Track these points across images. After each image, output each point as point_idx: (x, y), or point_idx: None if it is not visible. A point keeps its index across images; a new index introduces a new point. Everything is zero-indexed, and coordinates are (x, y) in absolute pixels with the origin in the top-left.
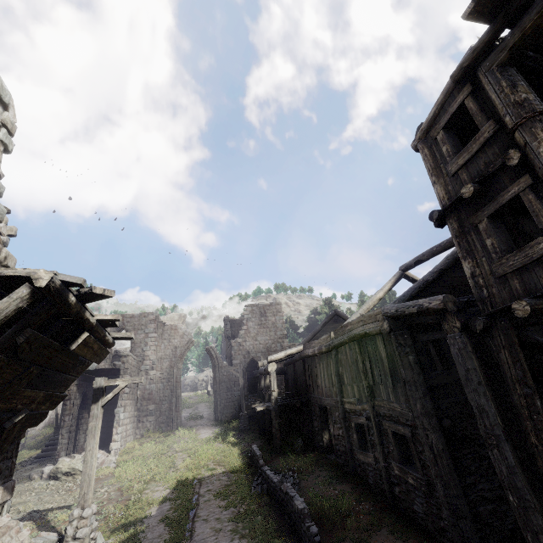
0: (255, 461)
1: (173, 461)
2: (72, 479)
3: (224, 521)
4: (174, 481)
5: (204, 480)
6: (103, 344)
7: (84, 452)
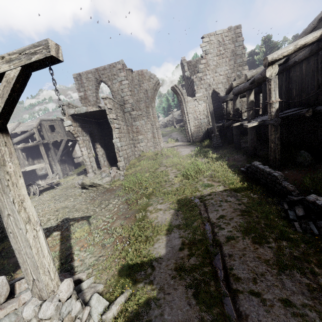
0: (265, 180)
1: (166, 176)
2: (96, 189)
3: (312, 321)
4: (174, 200)
5: (207, 200)
6: None
7: (101, 170)
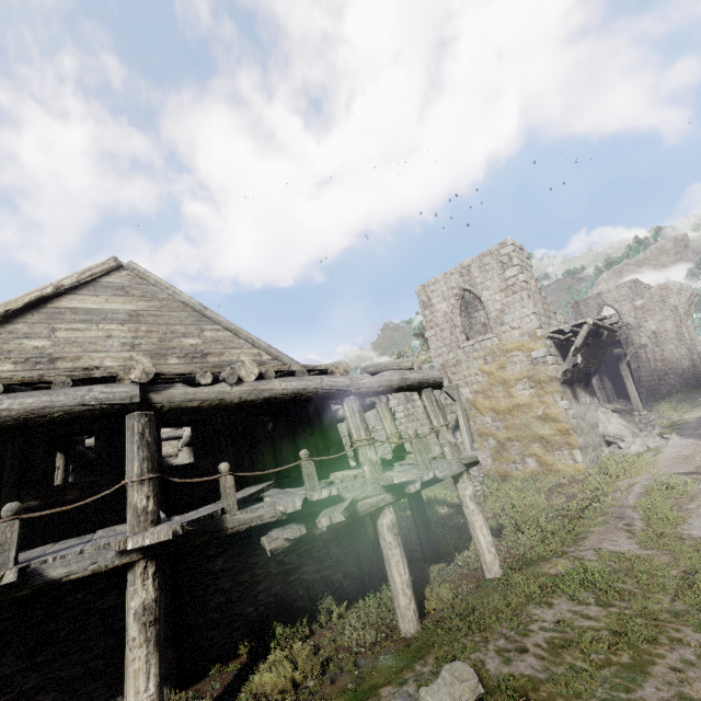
0: None
1: None
2: (619, 415)
3: None
4: None
5: None
6: (612, 332)
7: (618, 401)
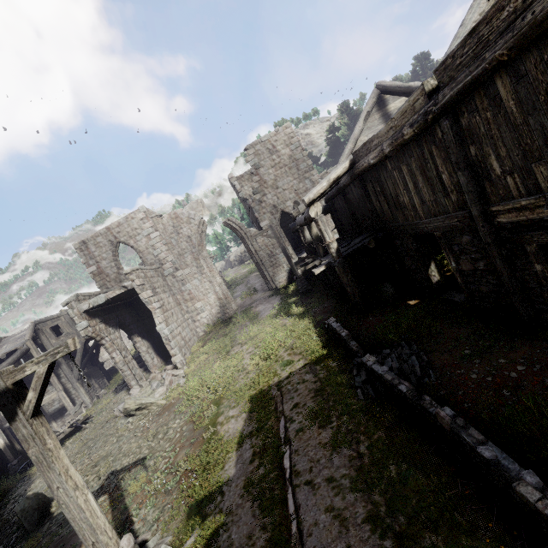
0: (342, 341)
1: (240, 361)
2: (147, 411)
3: (343, 488)
4: (246, 400)
5: (284, 387)
6: None
7: (150, 377)
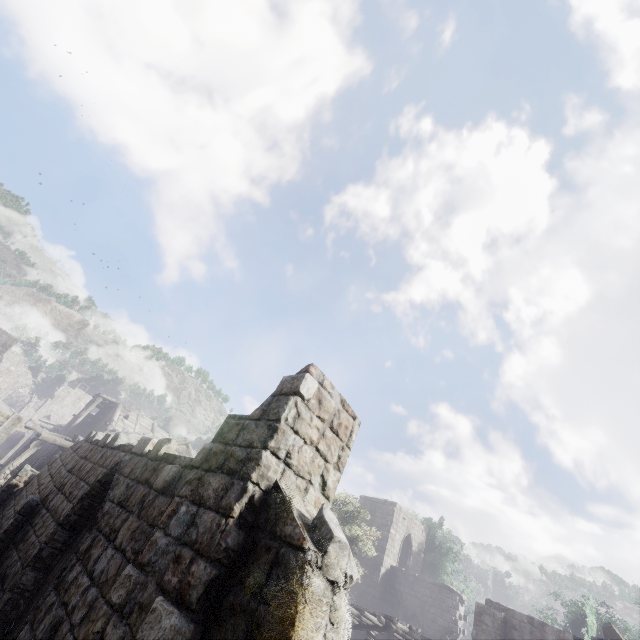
0: None
1: None
2: None
3: None
4: None
5: None
6: None
7: None
